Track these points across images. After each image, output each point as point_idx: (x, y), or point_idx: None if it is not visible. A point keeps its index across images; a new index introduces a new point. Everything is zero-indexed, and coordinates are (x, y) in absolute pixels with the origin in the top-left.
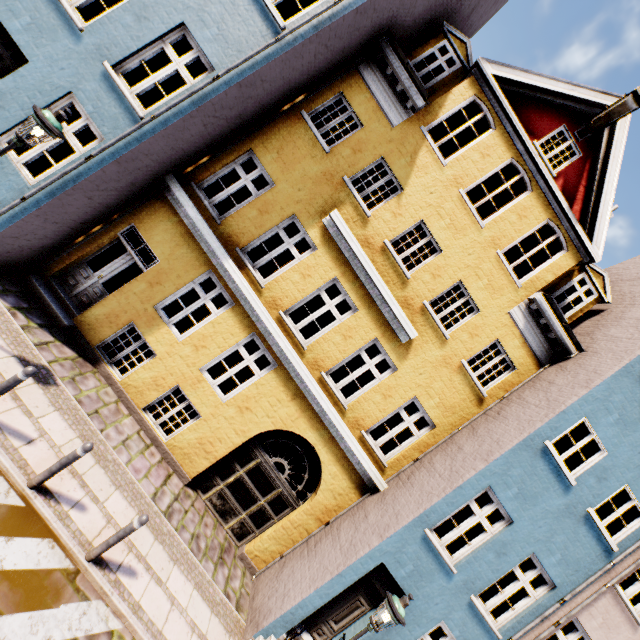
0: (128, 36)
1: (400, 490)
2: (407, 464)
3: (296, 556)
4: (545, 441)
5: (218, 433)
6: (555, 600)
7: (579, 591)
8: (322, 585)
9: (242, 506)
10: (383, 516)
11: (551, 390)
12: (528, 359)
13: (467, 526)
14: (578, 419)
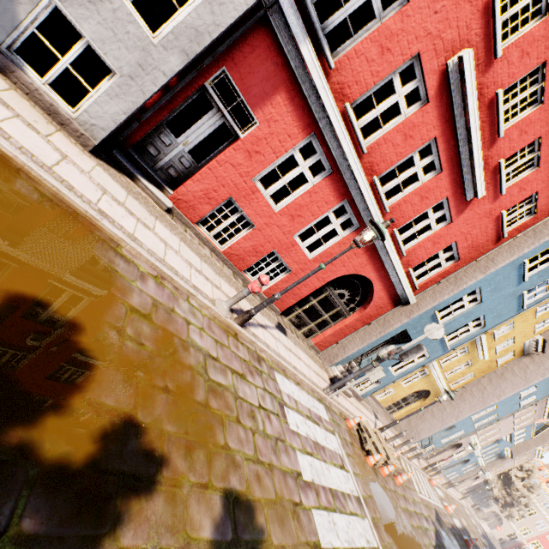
0: (458, 324)
1: (459, 400)
2: (459, 388)
3: (414, 418)
4: (520, 392)
5: (399, 395)
6: (495, 419)
7: (503, 416)
8: (435, 432)
9: (395, 407)
10: (454, 411)
11: (527, 371)
12: (520, 353)
13: (482, 412)
14: (534, 385)
